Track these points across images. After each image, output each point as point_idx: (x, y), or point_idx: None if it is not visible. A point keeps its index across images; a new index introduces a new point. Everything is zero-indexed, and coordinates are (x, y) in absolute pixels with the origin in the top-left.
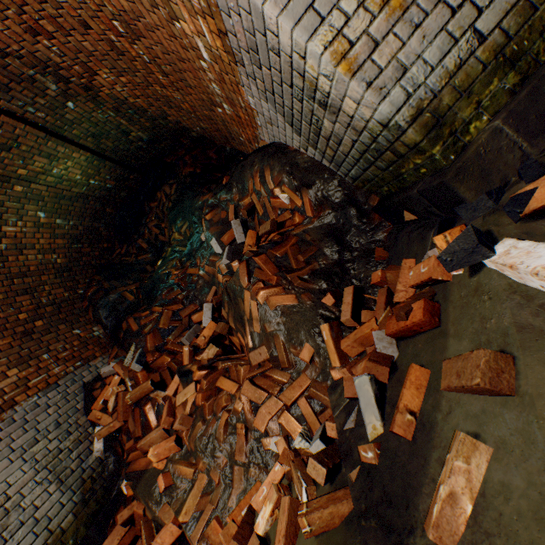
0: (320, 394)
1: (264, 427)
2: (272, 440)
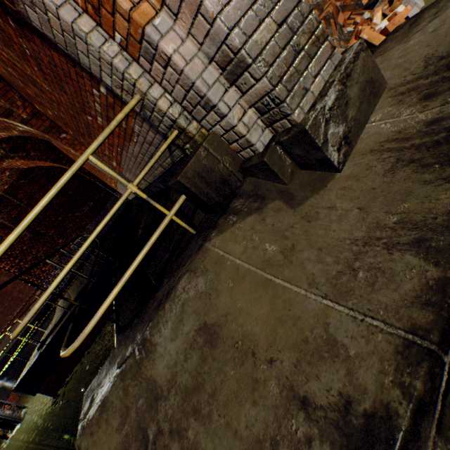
0: (359, 12)
1: (342, 23)
2: (347, 29)
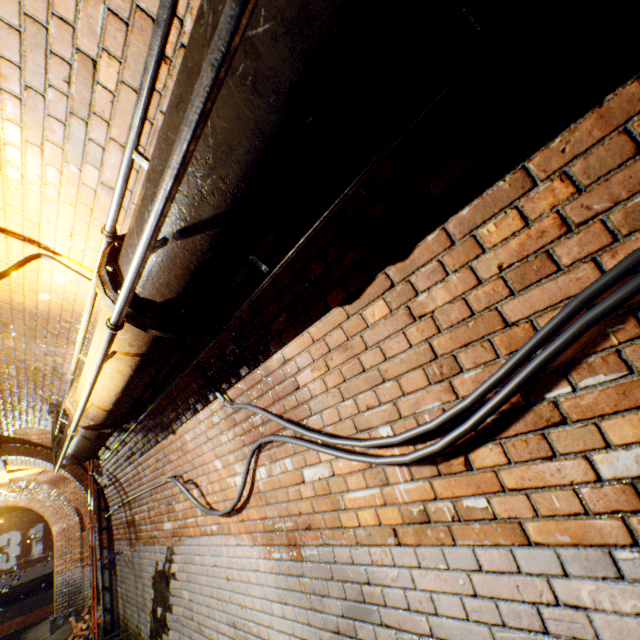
0: None
1: None
2: None
